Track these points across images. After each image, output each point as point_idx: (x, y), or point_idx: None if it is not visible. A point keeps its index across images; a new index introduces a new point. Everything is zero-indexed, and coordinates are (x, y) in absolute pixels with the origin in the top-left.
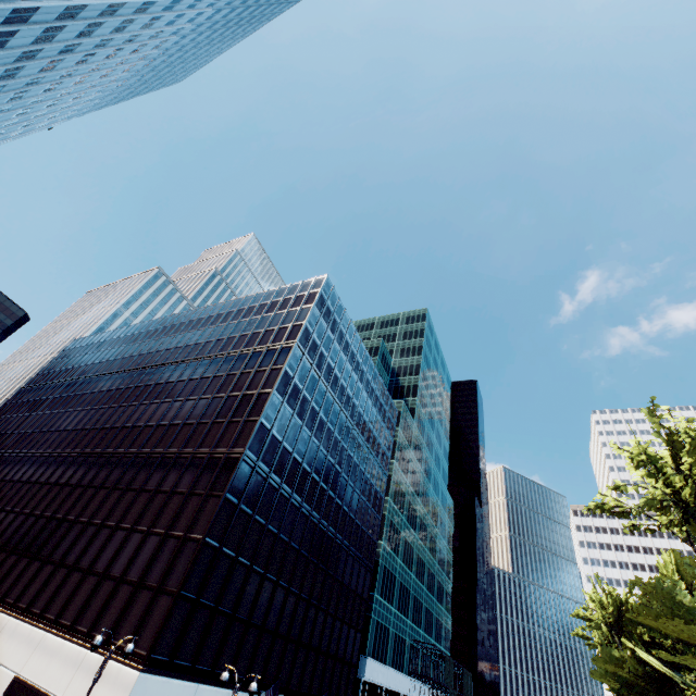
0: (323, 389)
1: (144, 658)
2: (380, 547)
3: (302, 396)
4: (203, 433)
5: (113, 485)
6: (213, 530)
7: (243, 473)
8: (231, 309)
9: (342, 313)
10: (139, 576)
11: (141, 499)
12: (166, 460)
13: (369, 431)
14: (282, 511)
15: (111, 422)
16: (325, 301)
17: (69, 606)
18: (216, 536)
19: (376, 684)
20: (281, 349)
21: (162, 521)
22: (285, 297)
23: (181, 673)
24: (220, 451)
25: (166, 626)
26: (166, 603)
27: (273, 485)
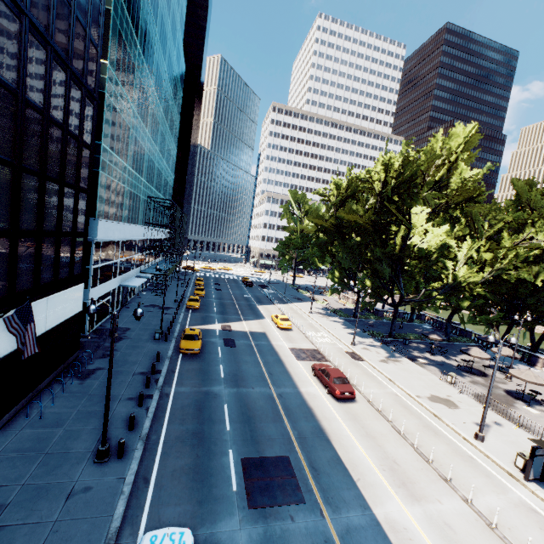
0: None
1: None
2: (103, 71)
3: None
4: None
5: None
6: None
7: None
8: None
9: None
10: None
11: None
12: None
13: None
14: None
15: None
16: None
17: None
18: None
19: (112, 241)
20: None
21: None
22: None
23: None
24: None
25: None
26: None
27: None
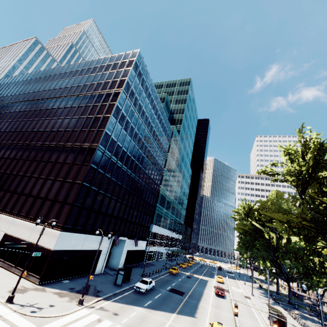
0: (137, 117)
1: (61, 227)
2: (160, 187)
3: (126, 120)
4: (76, 135)
5: (33, 159)
6: (86, 179)
7: (98, 155)
8: (83, 67)
9: (147, 75)
10: (54, 197)
11: (49, 166)
12: (58, 148)
13: (158, 139)
14: (118, 172)
15: (25, 128)
16: (138, 67)
17: (22, 208)
18: (88, 182)
19: (156, 233)
20: (114, 93)
21: (61, 175)
22: (115, 62)
23: (78, 231)
24: (85, 145)
25: (69, 216)
26: (68, 207)
27: (113, 161)
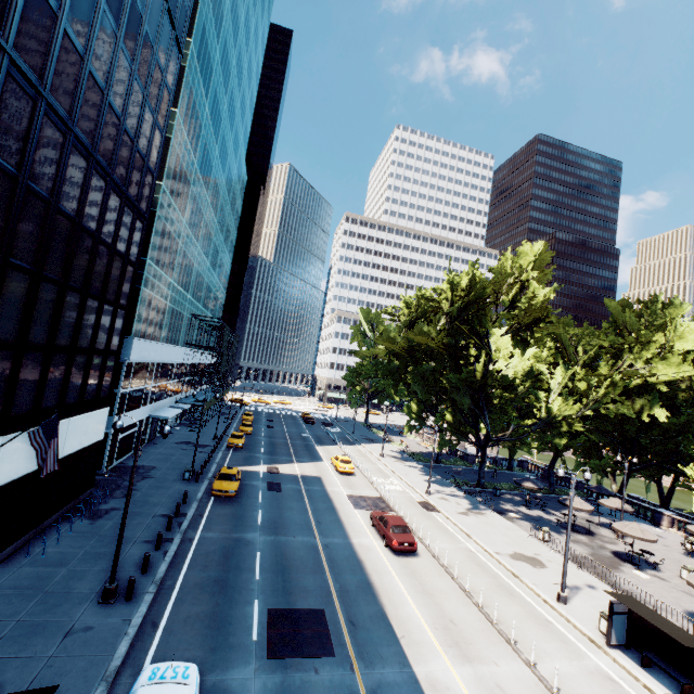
0: None
1: None
2: (157, 192)
3: None
4: None
5: None
6: None
7: None
8: None
9: None
10: None
11: None
12: None
13: None
14: None
15: None
16: None
17: None
18: None
19: (146, 363)
20: None
21: None
22: None
23: None
24: None
25: None
26: None
27: None
